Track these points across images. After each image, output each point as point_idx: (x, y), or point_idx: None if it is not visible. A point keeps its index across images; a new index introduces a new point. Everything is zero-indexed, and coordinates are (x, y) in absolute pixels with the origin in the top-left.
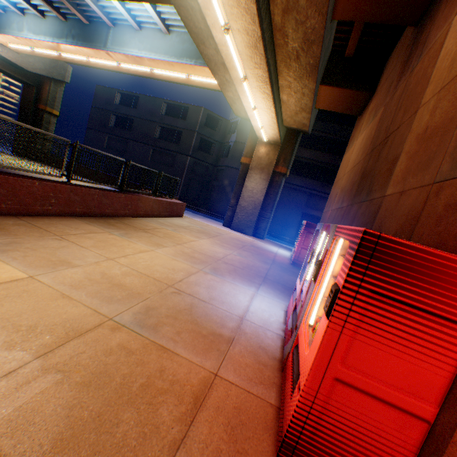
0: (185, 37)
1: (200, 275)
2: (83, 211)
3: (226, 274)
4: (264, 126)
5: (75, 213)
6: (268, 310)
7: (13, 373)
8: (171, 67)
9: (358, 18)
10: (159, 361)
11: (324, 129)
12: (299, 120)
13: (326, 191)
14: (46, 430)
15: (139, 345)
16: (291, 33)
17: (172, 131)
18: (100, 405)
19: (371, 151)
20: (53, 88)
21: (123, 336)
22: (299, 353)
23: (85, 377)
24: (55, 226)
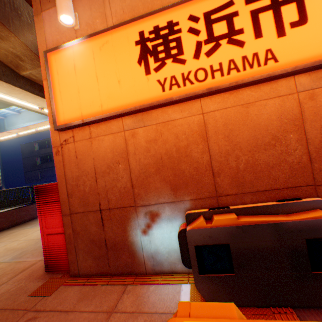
0: None
1: None
2: (9, 224)
3: None
4: None
5: (4, 228)
6: None
7: None
8: (45, 124)
9: None
10: (14, 266)
11: None
12: None
13: None
14: None
15: (7, 265)
16: None
17: None
18: None
19: None
20: None
21: (1, 265)
22: None
23: None
24: None
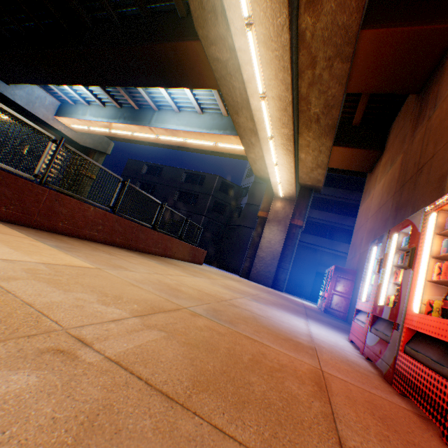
0: (215, 116)
1: (245, 300)
2: (121, 241)
3: (269, 304)
4: (282, 182)
5: (114, 243)
6: (331, 336)
7: (117, 321)
8: (201, 137)
9: (368, 91)
10: (254, 346)
11: (329, 193)
12: (314, 176)
13: (338, 248)
14: (176, 369)
15: (225, 331)
16: (314, 101)
17: (189, 195)
18: (219, 364)
19: (401, 186)
20: (96, 157)
21: (205, 321)
22: (430, 333)
23: (189, 340)
24: (101, 247)
